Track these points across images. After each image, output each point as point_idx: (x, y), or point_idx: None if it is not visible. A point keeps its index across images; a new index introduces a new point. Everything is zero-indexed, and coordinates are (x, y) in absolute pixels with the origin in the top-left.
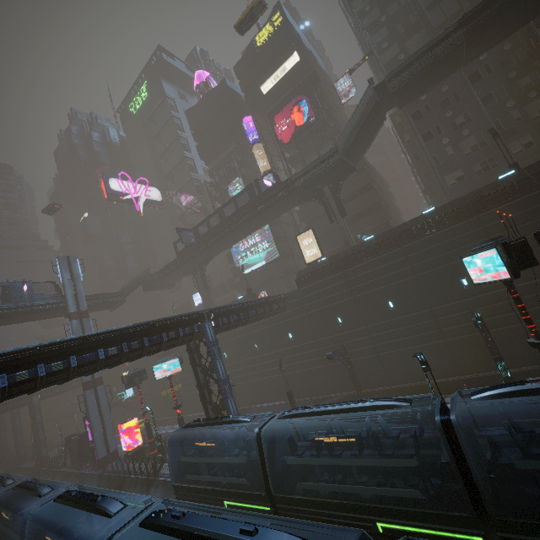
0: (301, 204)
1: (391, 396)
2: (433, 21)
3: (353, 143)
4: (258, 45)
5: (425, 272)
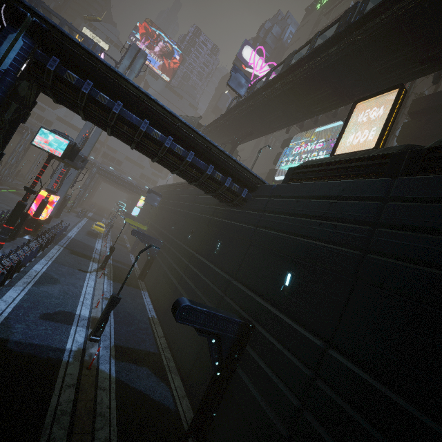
0: (422, 64)
1: None
2: None
3: None
4: None
5: None
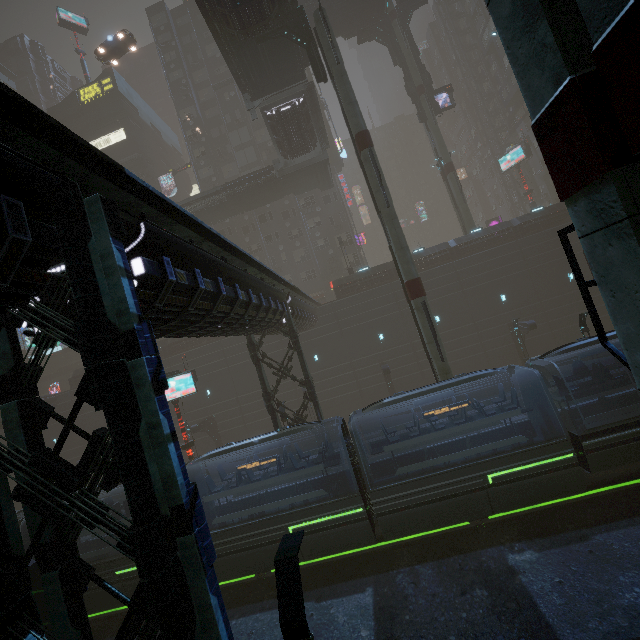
0: None
1: None
2: (239, 161)
3: None
4: (82, 100)
5: None
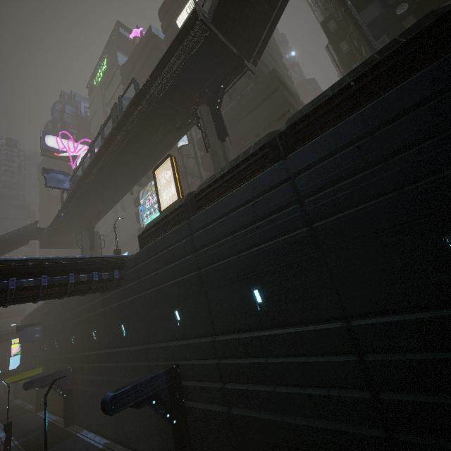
0: (178, 131)
1: None
2: None
3: None
4: None
5: (334, 215)
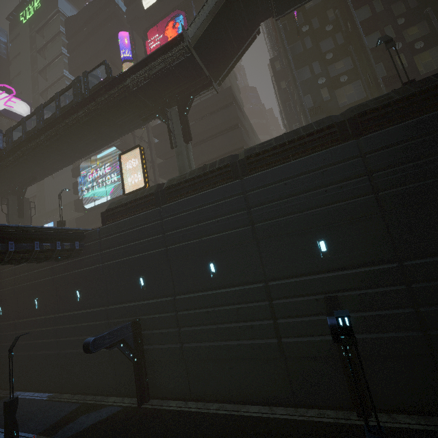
0: (144, 121)
1: (173, 437)
2: None
3: (209, 34)
4: None
5: (267, 221)
